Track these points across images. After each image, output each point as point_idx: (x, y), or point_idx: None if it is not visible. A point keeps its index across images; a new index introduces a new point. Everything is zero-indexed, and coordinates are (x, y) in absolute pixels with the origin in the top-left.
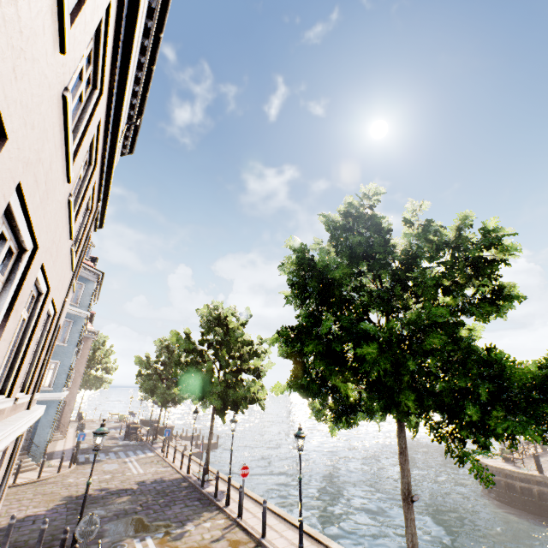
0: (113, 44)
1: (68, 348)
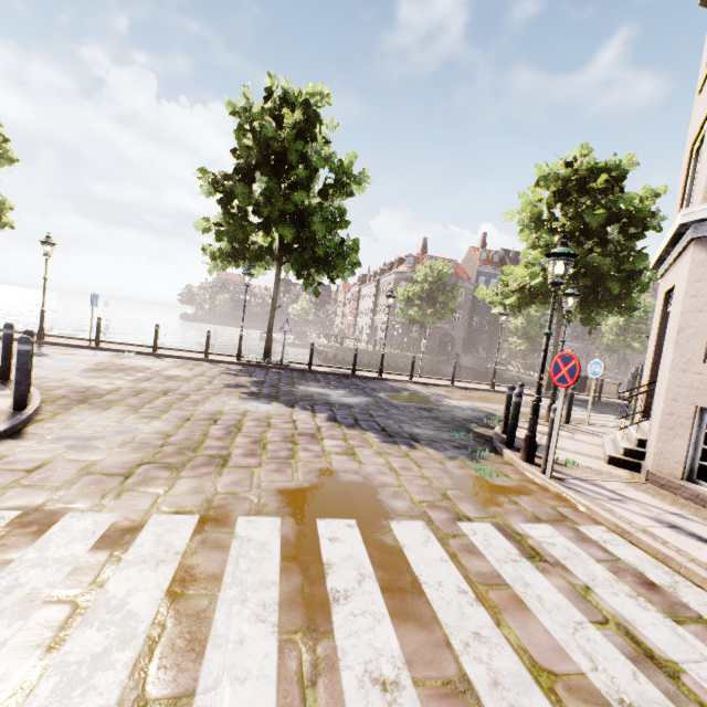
0: None
1: None
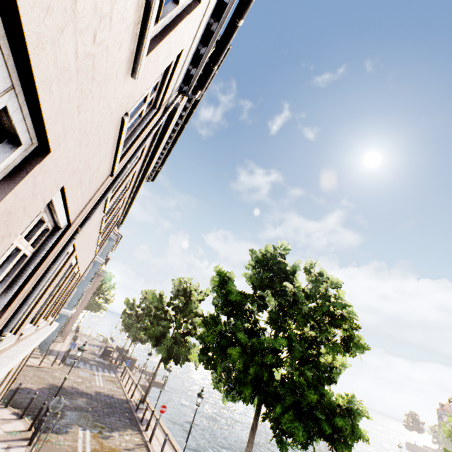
0: (139, 171)
1: (85, 282)
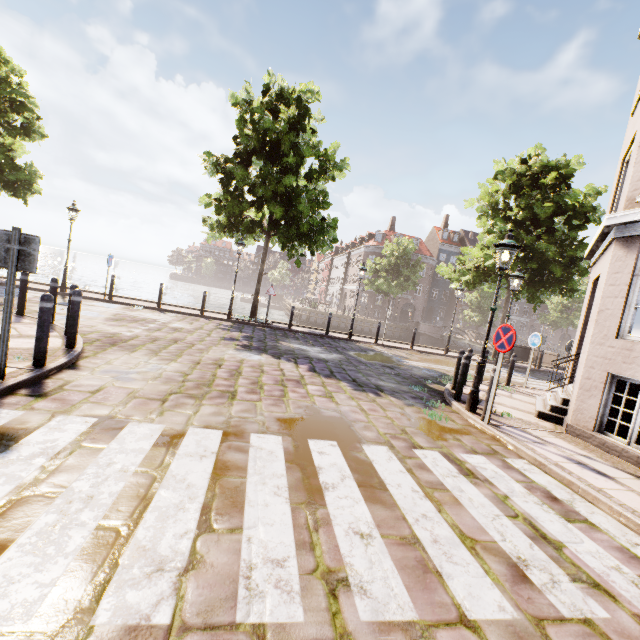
0: None
1: None
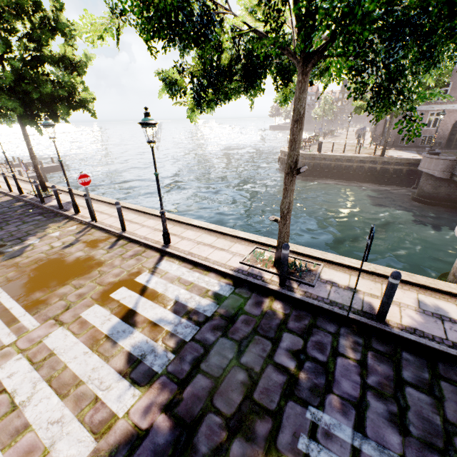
0: None
1: None
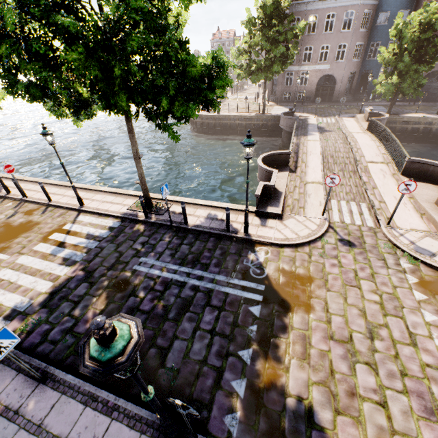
0: None
1: None
